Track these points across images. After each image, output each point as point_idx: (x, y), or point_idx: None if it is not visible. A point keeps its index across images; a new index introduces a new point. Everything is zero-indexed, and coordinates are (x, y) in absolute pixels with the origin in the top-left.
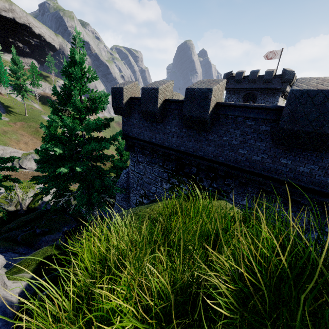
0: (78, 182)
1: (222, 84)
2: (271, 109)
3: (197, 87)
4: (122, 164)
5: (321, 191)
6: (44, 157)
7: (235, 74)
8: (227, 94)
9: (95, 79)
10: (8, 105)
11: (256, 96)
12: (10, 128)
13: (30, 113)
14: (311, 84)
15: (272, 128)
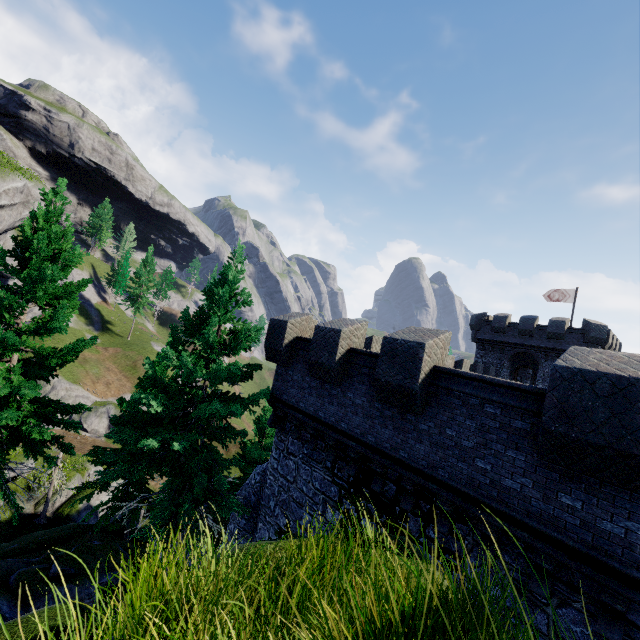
0: (167, 474)
1: (445, 338)
2: (528, 391)
3: (401, 337)
4: (259, 452)
5: None
6: (129, 413)
7: (492, 318)
8: (480, 349)
9: (249, 305)
10: (109, 320)
11: (537, 360)
12: (95, 356)
13: (136, 336)
14: (589, 360)
15: (534, 426)
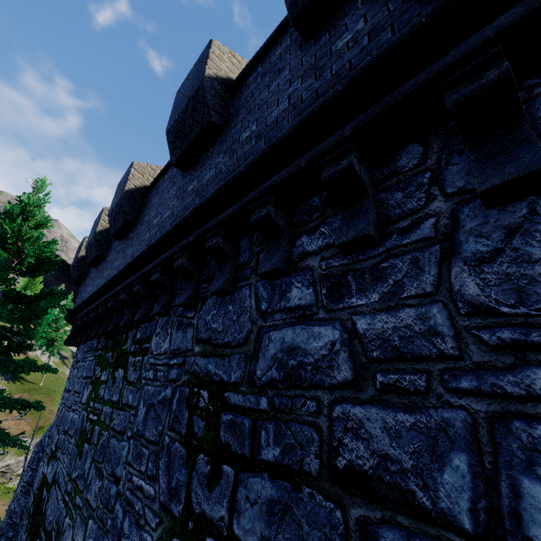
0: None
1: None
2: None
3: None
4: None
5: (227, 184)
6: None
7: None
8: None
9: (46, 225)
10: None
11: None
12: None
13: (50, 381)
14: None
15: None
